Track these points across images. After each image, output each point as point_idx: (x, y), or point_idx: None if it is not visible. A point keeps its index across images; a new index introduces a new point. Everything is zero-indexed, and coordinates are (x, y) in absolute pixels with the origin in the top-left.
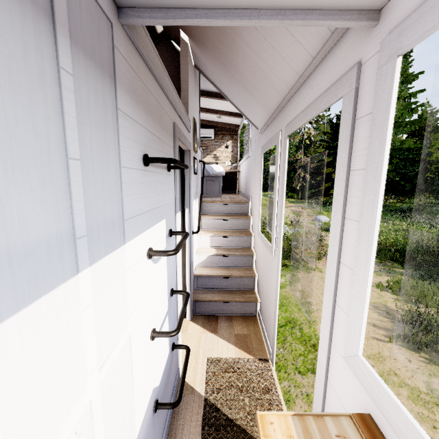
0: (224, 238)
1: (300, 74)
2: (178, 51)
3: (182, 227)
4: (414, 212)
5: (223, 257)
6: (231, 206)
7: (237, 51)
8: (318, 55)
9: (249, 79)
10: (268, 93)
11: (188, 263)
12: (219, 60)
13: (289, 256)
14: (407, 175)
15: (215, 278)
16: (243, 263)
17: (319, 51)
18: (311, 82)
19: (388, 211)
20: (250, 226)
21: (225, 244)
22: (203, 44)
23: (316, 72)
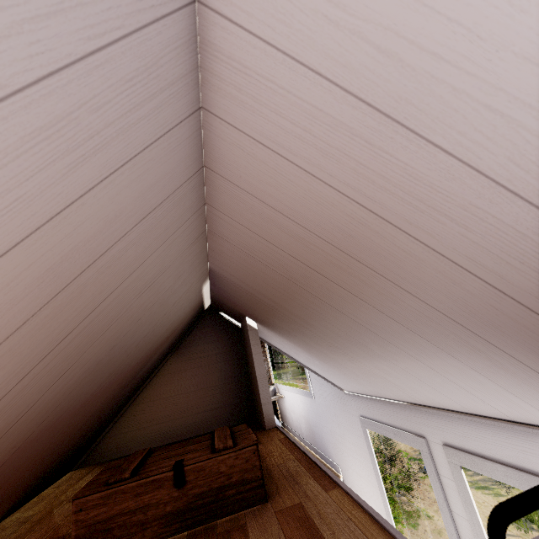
0: None
1: (475, 412)
2: (228, 321)
3: None
4: None
5: None
6: None
7: (352, 361)
8: (536, 431)
9: (357, 374)
10: (390, 391)
11: None
12: (305, 348)
13: None
14: None
15: None
16: None
17: (530, 423)
18: (511, 437)
19: None
20: None
21: None
22: (283, 334)
23: (522, 434)
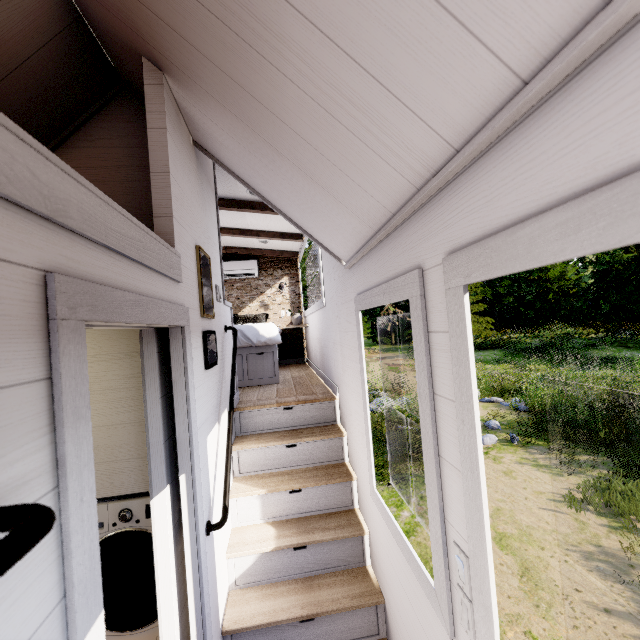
0: (292, 494)
1: (529, 69)
2: None
3: (176, 523)
4: (564, 355)
5: (294, 551)
6: (300, 409)
7: (279, 61)
8: None
9: (317, 147)
10: (373, 175)
11: (197, 636)
12: (237, 112)
13: (405, 455)
14: (525, 299)
15: (280, 625)
16: (341, 556)
17: None
18: (630, 69)
19: (518, 351)
20: (343, 452)
21: (295, 508)
22: (196, 80)
23: None
